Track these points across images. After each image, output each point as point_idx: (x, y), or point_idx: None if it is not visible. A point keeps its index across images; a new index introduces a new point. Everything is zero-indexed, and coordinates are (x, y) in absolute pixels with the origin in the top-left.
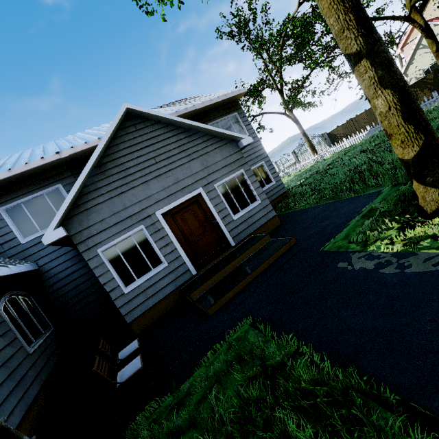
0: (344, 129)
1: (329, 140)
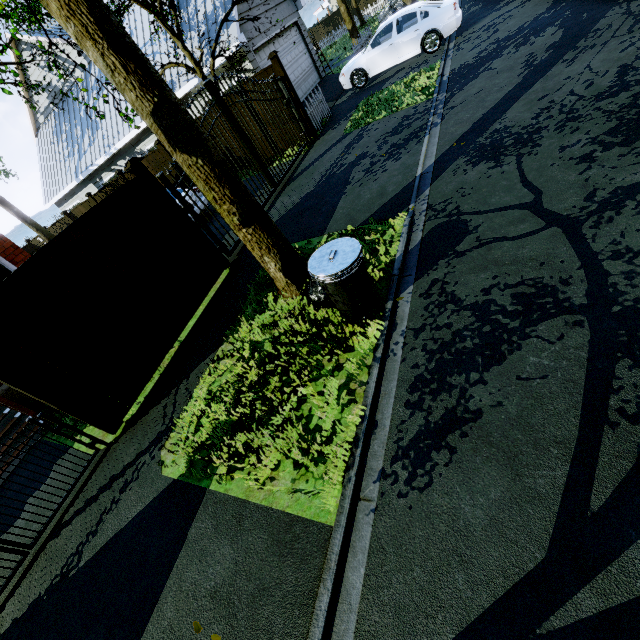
0: None
1: None
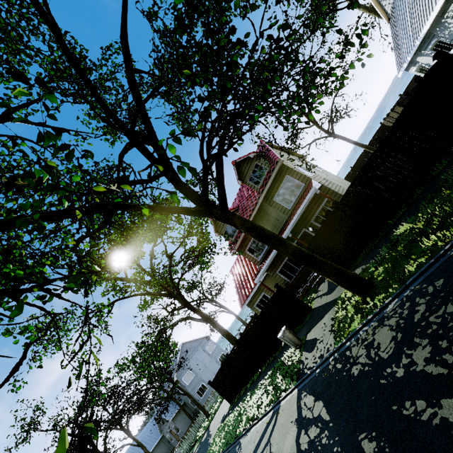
0: None
1: None
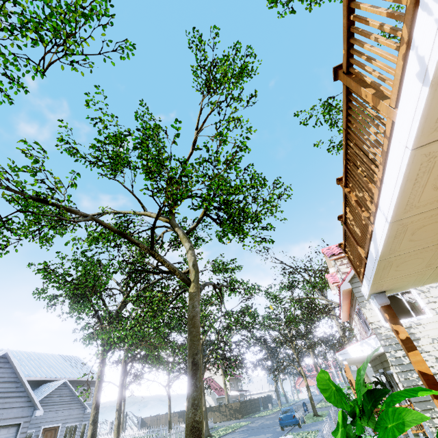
0: (152, 420)
1: (140, 425)
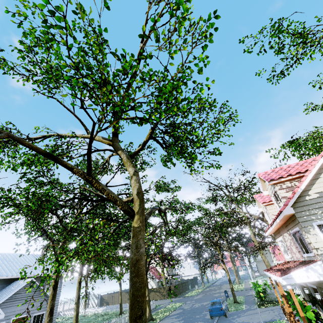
0: (108, 297)
1: (100, 300)
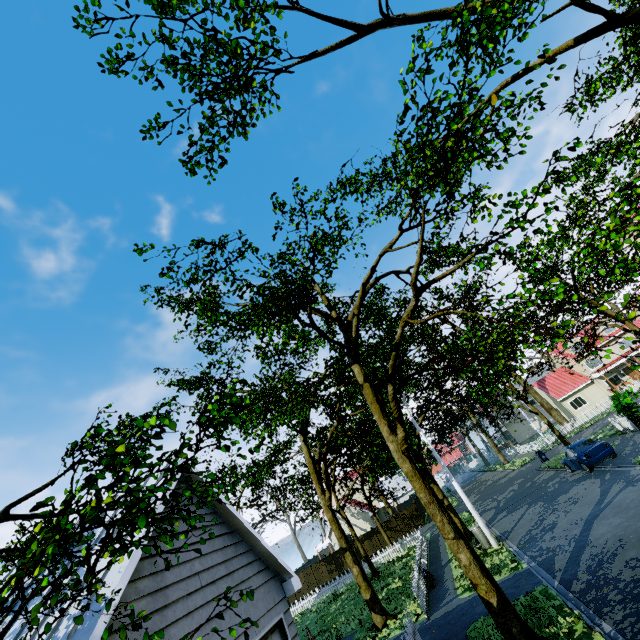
0: None
1: None
